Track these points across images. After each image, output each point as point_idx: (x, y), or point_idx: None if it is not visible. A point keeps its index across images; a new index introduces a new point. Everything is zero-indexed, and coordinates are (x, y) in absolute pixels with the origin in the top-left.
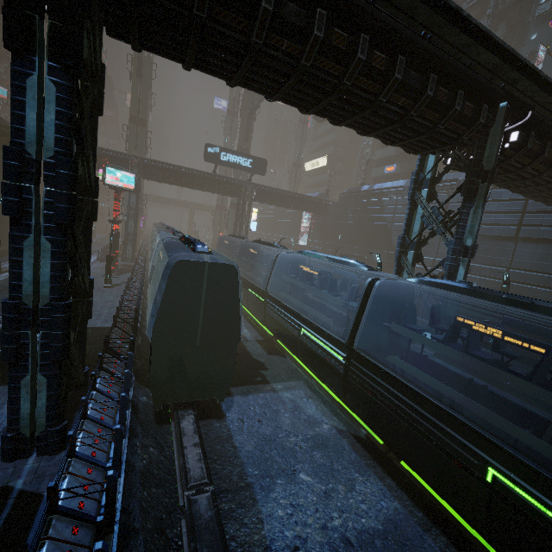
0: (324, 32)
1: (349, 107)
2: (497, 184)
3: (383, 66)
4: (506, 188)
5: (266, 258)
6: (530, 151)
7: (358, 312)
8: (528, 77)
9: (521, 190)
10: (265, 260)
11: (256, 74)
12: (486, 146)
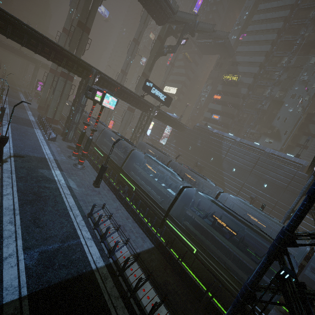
0: None
1: None
2: None
3: None
4: None
5: (199, 185)
6: None
7: (300, 262)
8: None
9: None
10: (199, 186)
11: None
12: None
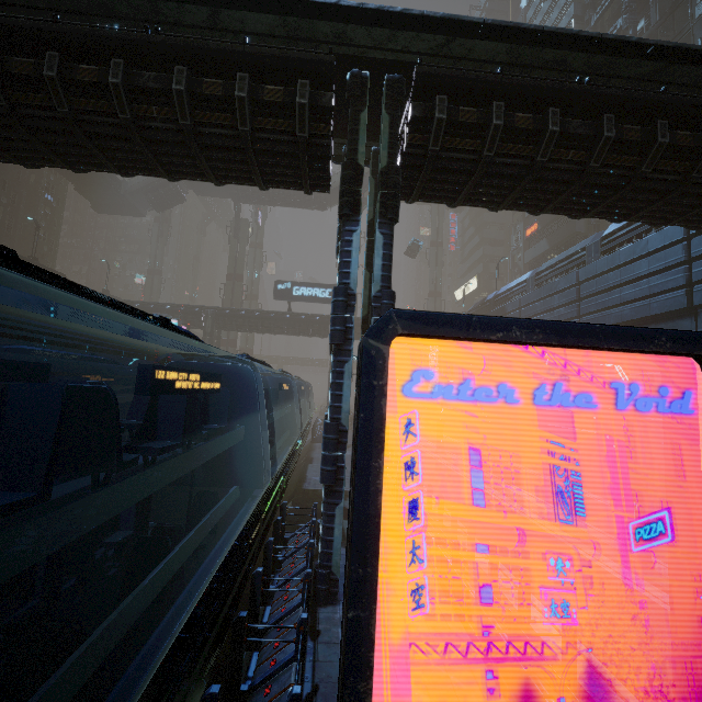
0: (1, 65)
1: (121, 144)
2: (505, 206)
3: (96, 78)
4: (541, 211)
5: None
6: (467, 127)
7: None
8: (344, 20)
9: (581, 209)
10: None
11: (5, 140)
12: (360, 138)
